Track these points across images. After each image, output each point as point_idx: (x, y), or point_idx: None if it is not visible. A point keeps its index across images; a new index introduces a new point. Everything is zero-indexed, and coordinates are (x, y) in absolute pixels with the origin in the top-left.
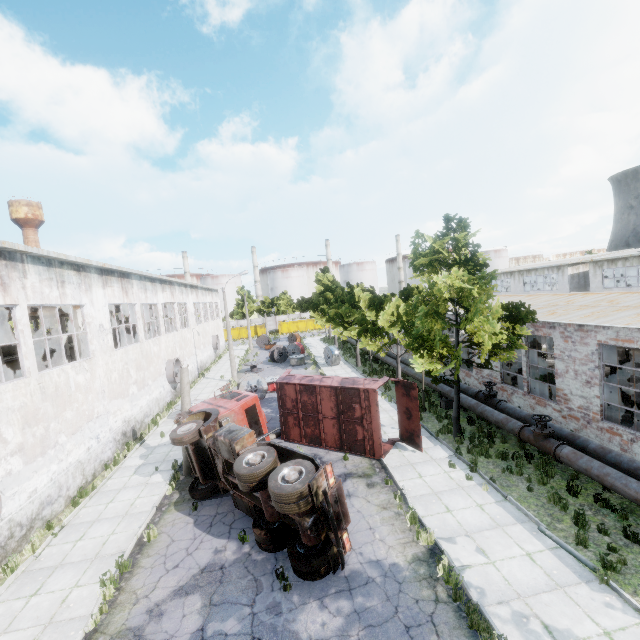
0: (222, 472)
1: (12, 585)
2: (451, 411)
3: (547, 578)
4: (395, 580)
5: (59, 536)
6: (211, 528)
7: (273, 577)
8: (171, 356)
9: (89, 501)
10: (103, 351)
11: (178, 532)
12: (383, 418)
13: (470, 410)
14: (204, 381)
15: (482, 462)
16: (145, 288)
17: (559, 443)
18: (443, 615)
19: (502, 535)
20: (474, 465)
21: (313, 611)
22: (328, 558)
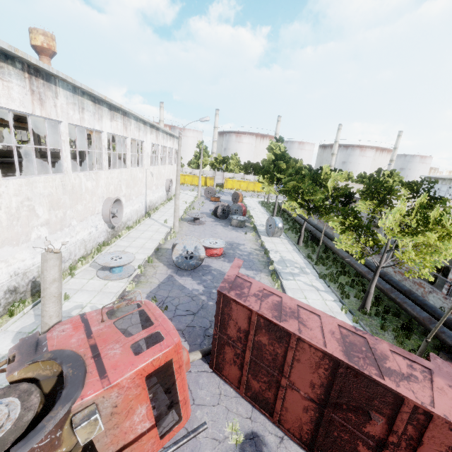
0: None
1: None
2: None
3: None
4: None
5: None
6: None
7: None
8: (113, 194)
9: None
10: None
11: None
12: None
13: None
14: (148, 222)
15: None
16: (81, 106)
17: None
18: None
19: None
20: None
21: None
22: None
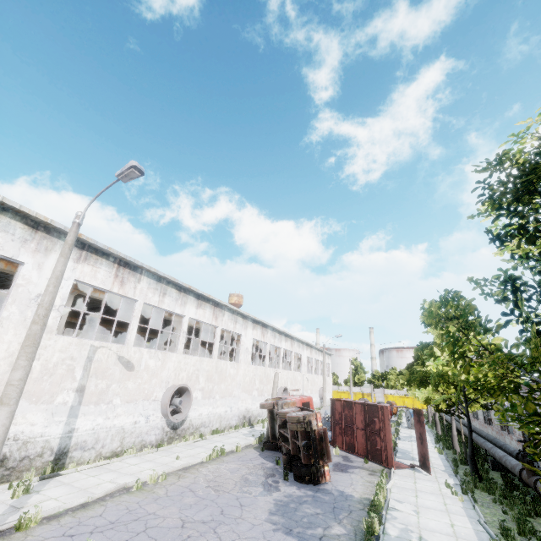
0: (278, 427)
1: (184, 445)
2: (497, 472)
3: (451, 532)
4: (345, 498)
5: (203, 440)
6: (265, 457)
7: (282, 476)
8: (283, 385)
9: (219, 436)
10: (245, 362)
11: (250, 454)
12: None
13: (501, 463)
14: None
15: (482, 494)
16: (274, 336)
17: (539, 476)
18: (359, 512)
19: (443, 514)
20: (471, 492)
21: (292, 488)
22: (311, 472)
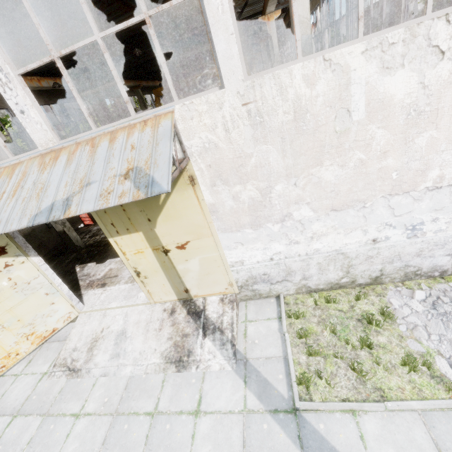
0: None
1: None
2: None
3: None
4: None
5: None
6: None
7: None
8: None
9: None
10: None
11: None
12: None
13: None
14: None
15: None
16: None
17: None
18: None
19: None
20: None
21: None
22: None
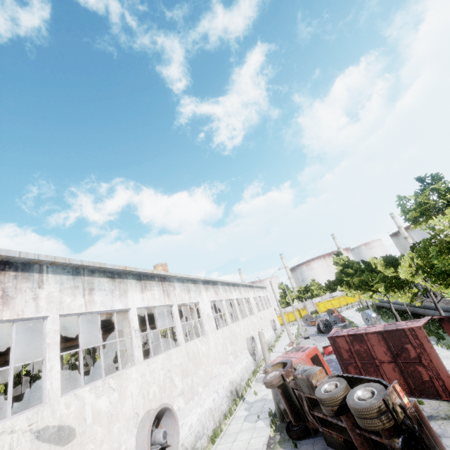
0: (307, 408)
1: None
2: None
3: None
4: None
5: None
6: None
7: None
8: (248, 335)
9: (220, 440)
10: (211, 331)
11: None
12: (447, 364)
13: None
14: (273, 354)
15: None
16: (225, 290)
17: None
18: None
19: None
20: None
21: None
22: None
